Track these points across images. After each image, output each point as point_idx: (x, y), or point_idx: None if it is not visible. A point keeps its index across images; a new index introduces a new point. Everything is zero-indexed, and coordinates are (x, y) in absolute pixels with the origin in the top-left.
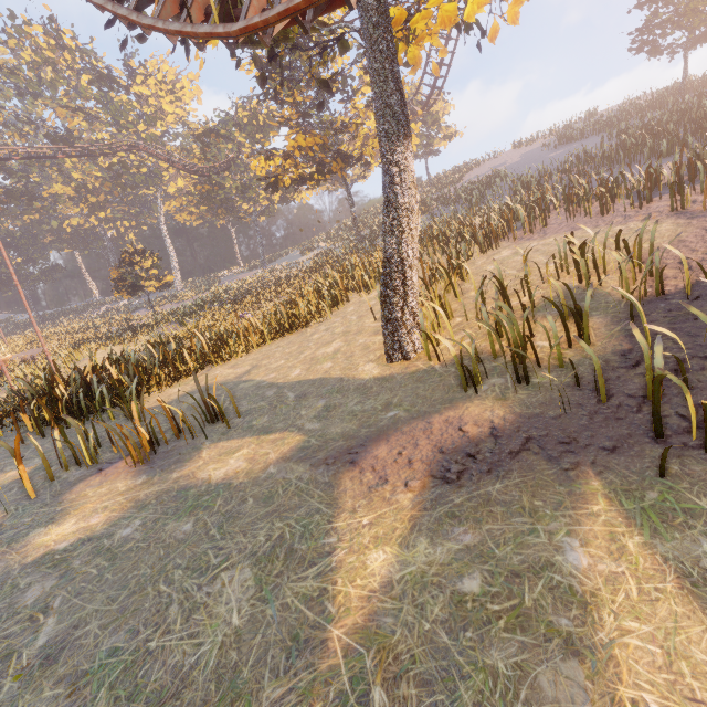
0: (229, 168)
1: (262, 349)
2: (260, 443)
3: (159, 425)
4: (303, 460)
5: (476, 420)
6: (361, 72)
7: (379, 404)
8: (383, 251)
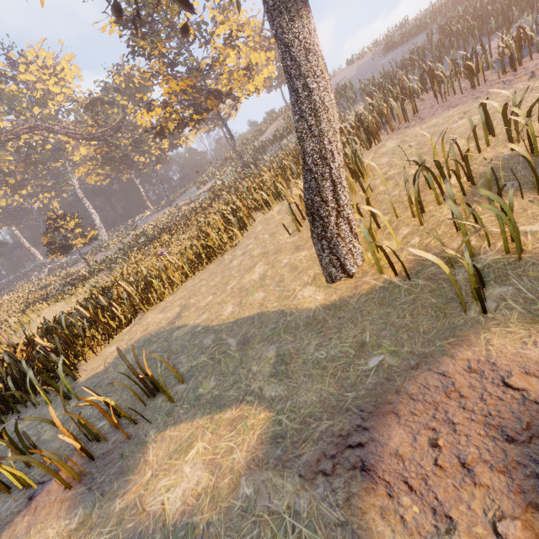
0: (119, 129)
1: (186, 285)
2: (215, 429)
3: (89, 424)
4: (284, 464)
5: (522, 364)
6: (213, 12)
7: (348, 346)
8: (302, 159)
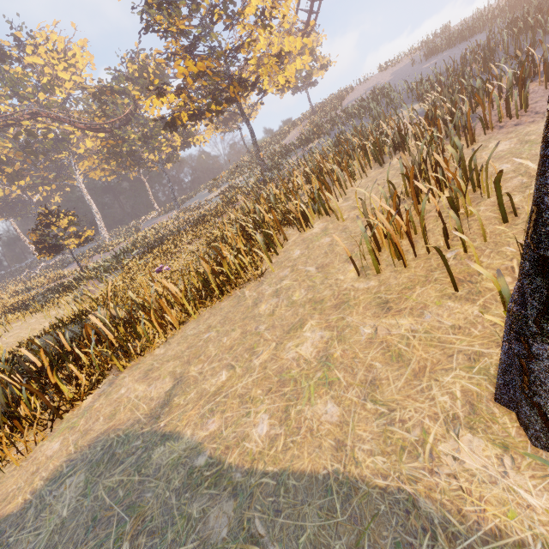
0: (129, 122)
1: (186, 331)
2: None
3: None
4: None
5: None
6: None
7: None
8: None
